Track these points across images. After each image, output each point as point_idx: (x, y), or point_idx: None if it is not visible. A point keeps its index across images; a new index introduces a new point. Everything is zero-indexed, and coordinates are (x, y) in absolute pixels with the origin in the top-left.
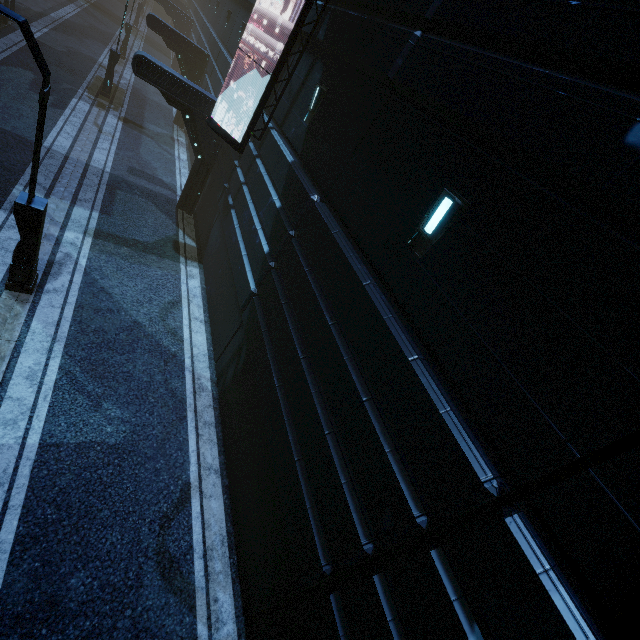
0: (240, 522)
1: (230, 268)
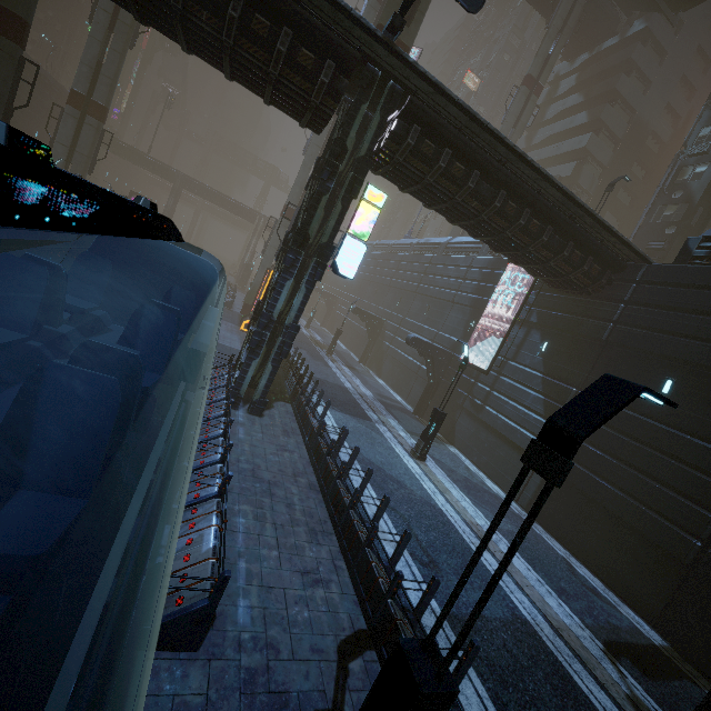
0: (610, 576)
1: (499, 440)
